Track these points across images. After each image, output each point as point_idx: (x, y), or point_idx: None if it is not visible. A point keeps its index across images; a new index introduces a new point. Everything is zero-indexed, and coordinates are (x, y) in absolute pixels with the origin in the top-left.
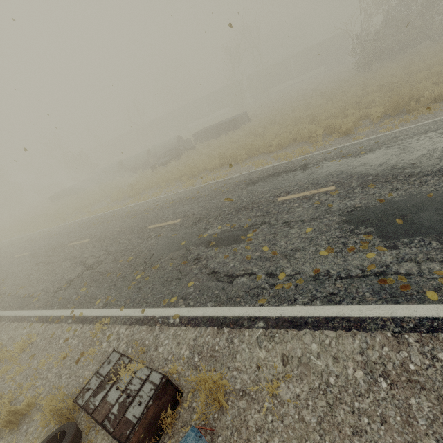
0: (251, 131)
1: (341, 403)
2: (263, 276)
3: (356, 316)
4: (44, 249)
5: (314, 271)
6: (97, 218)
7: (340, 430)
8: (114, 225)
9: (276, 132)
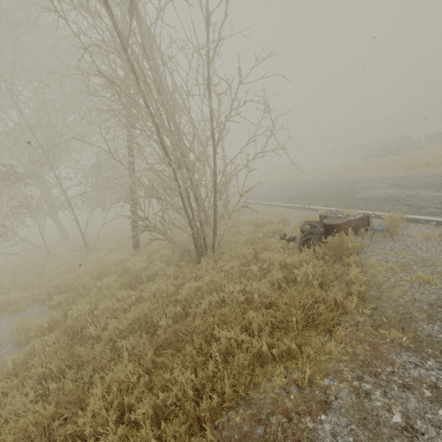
0: None
1: None
2: None
3: None
4: (274, 186)
5: None
6: (310, 179)
7: None
8: (326, 183)
9: None
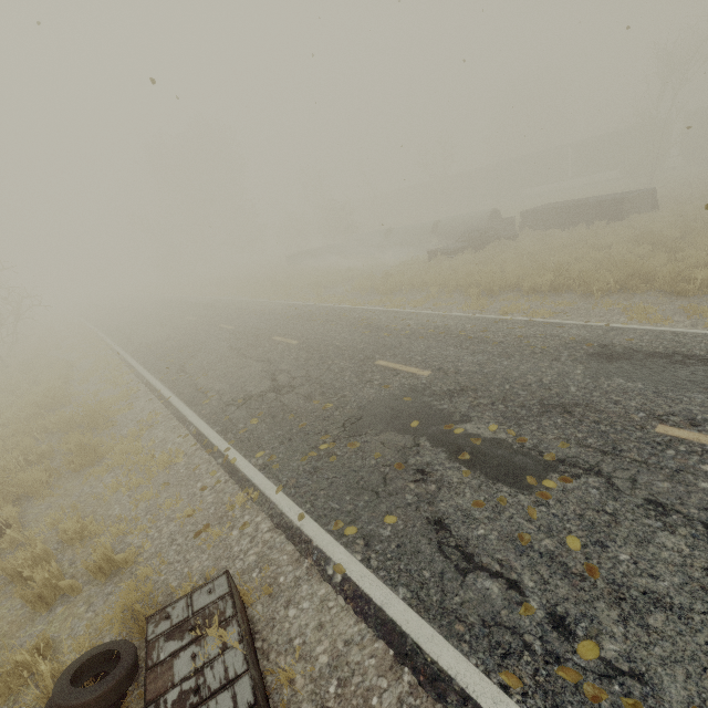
0: (650, 232)
1: None
2: (539, 612)
3: None
4: (248, 331)
5: None
6: (323, 311)
7: None
8: (336, 333)
9: None
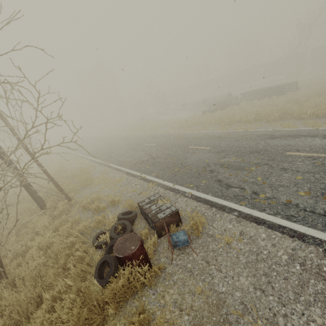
0: (293, 98)
1: (264, 262)
2: (249, 192)
3: (302, 232)
4: (133, 143)
5: (287, 200)
6: (162, 135)
7: (256, 270)
8: (170, 140)
9: (317, 103)
